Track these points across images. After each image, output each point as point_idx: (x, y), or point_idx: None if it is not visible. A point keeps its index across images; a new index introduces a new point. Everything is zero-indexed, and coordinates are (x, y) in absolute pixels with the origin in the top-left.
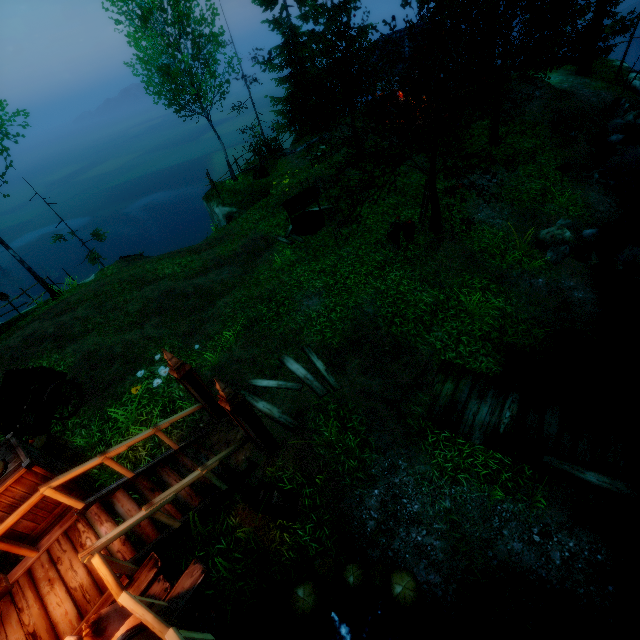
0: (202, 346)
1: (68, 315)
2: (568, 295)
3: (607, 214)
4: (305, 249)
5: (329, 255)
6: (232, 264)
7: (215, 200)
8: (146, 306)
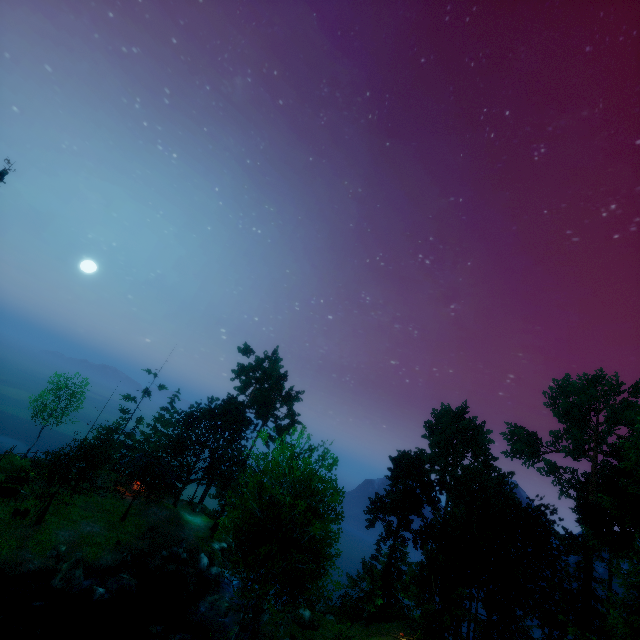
0: None
1: None
2: (28, 563)
3: (99, 564)
4: None
5: None
6: None
7: None
8: None
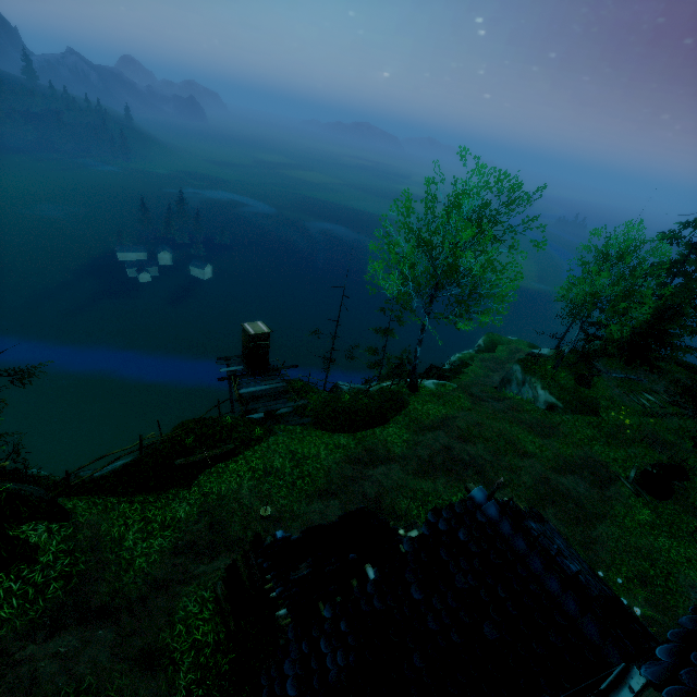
0: (605, 572)
1: (472, 447)
2: None
3: None
4: (656, 514)
5: (688, 543)
6: (581, 477)
7: (539, 379)
8: (536, 485)
